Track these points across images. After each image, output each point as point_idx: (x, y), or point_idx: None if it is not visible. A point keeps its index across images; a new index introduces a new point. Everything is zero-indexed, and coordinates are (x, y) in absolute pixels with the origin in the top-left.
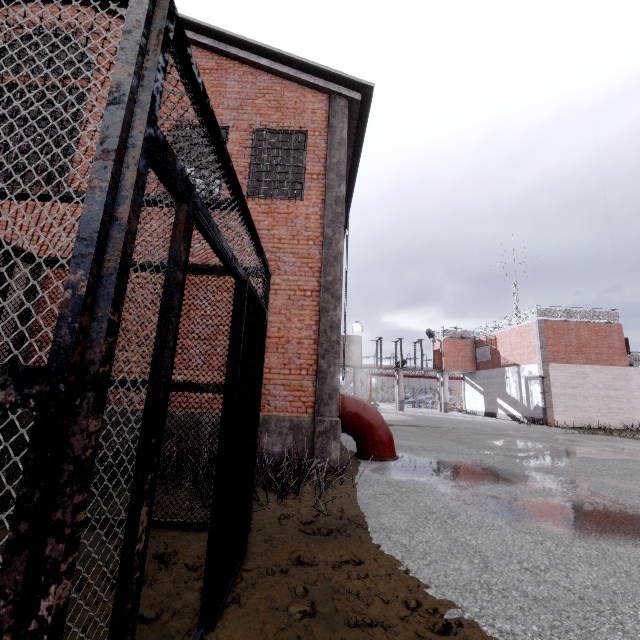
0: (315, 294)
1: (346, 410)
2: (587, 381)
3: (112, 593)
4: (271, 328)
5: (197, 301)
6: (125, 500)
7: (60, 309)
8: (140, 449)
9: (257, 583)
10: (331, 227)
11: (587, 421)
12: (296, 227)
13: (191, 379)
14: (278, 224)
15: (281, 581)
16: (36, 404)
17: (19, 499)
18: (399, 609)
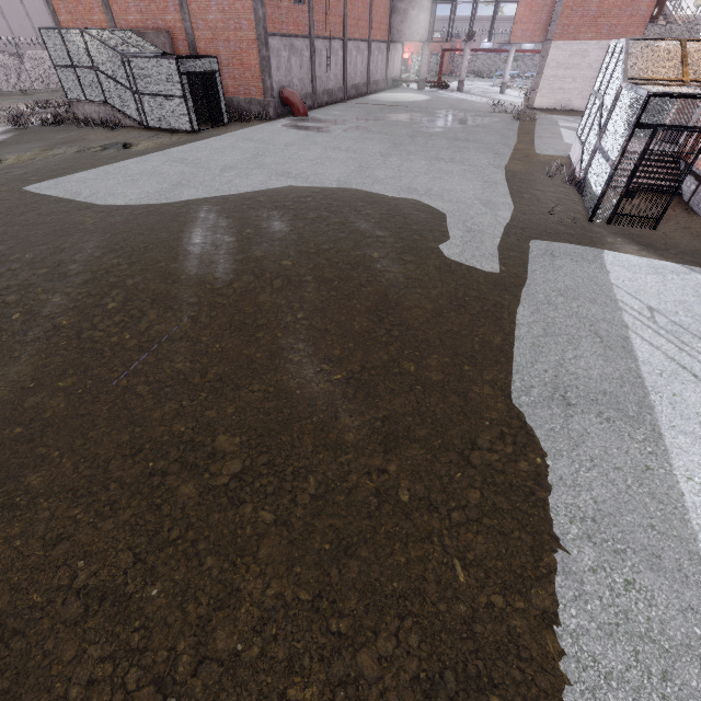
0: (256, 42)
1: (284, 96)
2: (584, 61)
3: (195, 113)
4: (245, 60)
5: (219, 48)
6: (209, 117)
7: (182, 92)
8: (192, 102)
9: (223, 127)
10: (255, 2)
11: (565, 104)
12: (243, 2)
13: (227, 84)
14: (236, 1)
15: (226, 127)
16: (184, 98)
17: (185, 104)
18: (237, 130)
